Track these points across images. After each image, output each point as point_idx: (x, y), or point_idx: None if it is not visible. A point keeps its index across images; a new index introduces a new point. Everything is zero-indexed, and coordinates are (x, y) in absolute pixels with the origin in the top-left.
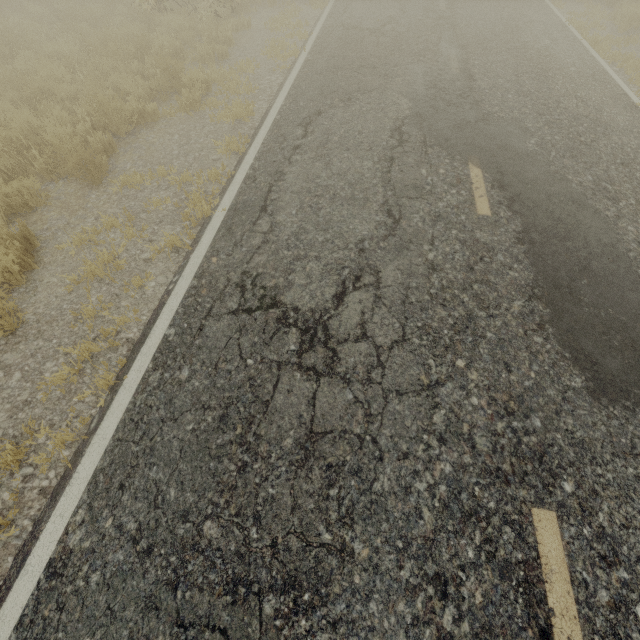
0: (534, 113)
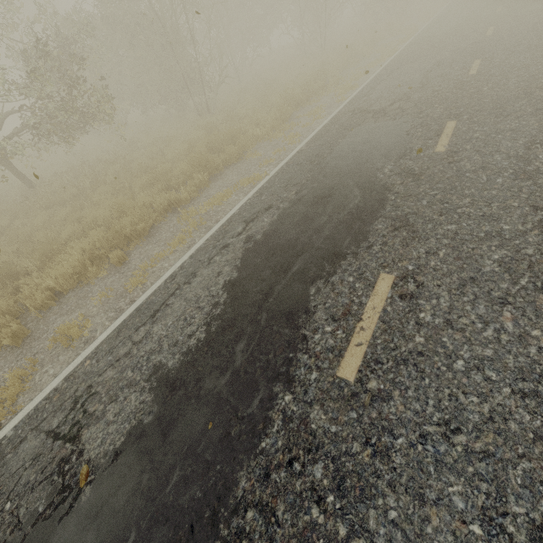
0: None
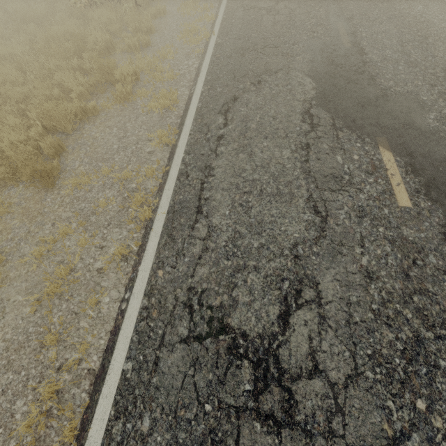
0: (426, 84)
